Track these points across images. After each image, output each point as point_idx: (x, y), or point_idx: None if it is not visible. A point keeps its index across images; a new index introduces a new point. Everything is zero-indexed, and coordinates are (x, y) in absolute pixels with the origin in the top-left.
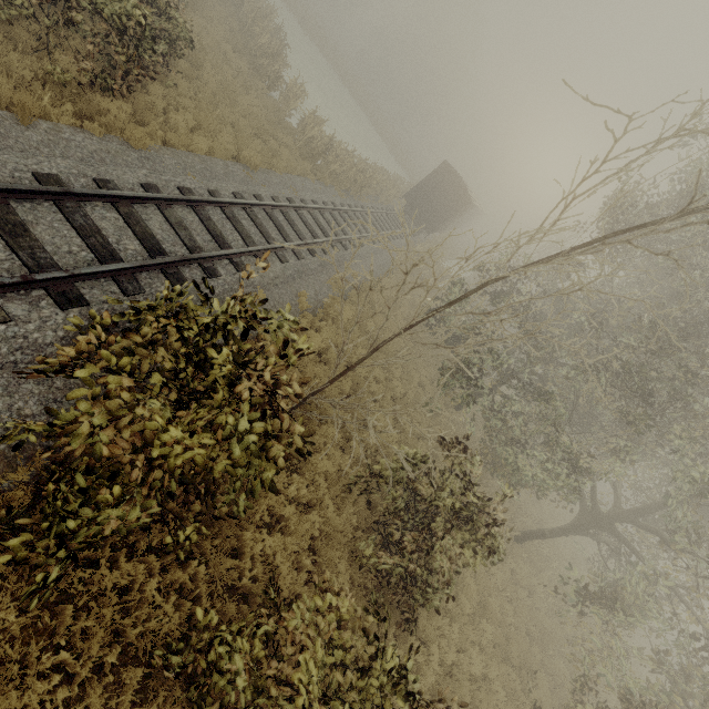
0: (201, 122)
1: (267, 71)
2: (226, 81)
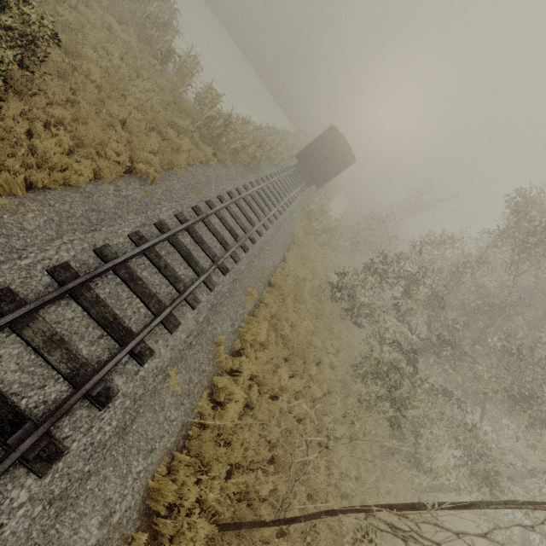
0: (81, 137)
1: (158, 42)
2: (112, 67)
